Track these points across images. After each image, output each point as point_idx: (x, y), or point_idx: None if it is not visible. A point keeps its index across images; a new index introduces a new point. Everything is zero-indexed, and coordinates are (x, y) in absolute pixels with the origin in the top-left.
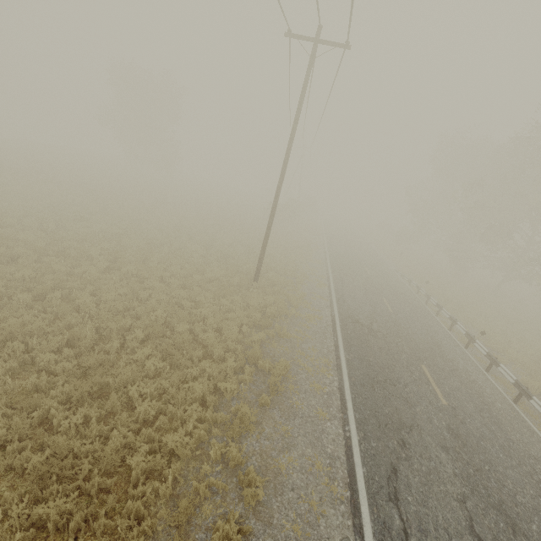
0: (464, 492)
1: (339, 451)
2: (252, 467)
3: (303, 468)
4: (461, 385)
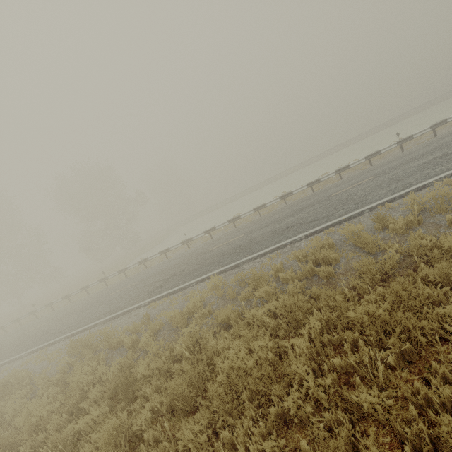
0: (76, 314)
1: (30, 356)
2: (1, 380)
3: (24, 367)
4: (49, 317)
